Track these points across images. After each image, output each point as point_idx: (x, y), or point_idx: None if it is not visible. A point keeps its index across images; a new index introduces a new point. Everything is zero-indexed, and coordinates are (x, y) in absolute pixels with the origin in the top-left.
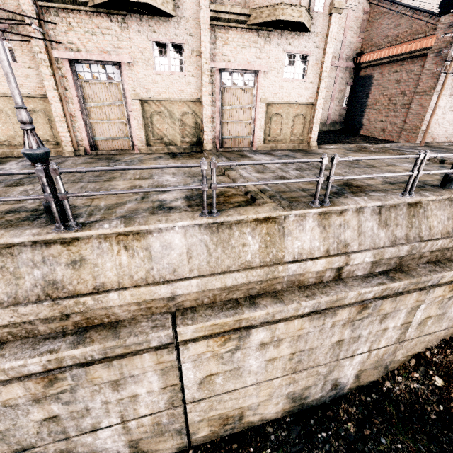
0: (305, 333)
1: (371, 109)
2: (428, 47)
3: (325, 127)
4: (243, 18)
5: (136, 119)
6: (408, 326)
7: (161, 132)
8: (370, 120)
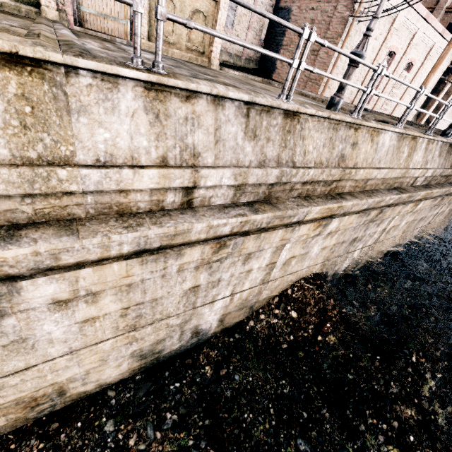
0: (137, 281)
1: (286, 50)
2: None
3: (240, 61)
4: None
5: None
6: (273, 267)
7: None
8: (283, 64)
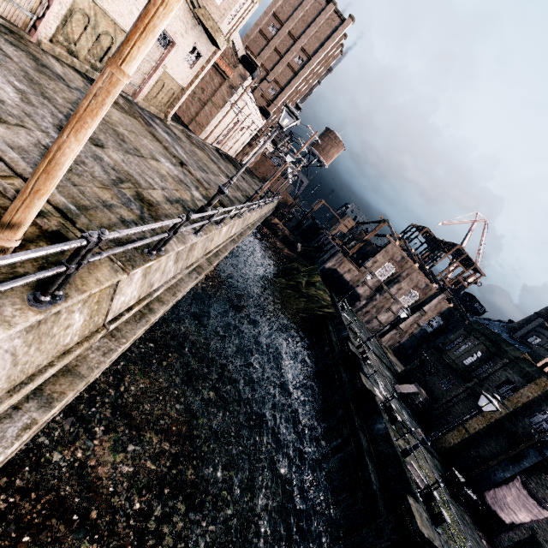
0: None
1: None
2: (228, 76)
3: None
4: (196, 5)
5: (60, 5)
6: None
7: (72, 34)
8: None
